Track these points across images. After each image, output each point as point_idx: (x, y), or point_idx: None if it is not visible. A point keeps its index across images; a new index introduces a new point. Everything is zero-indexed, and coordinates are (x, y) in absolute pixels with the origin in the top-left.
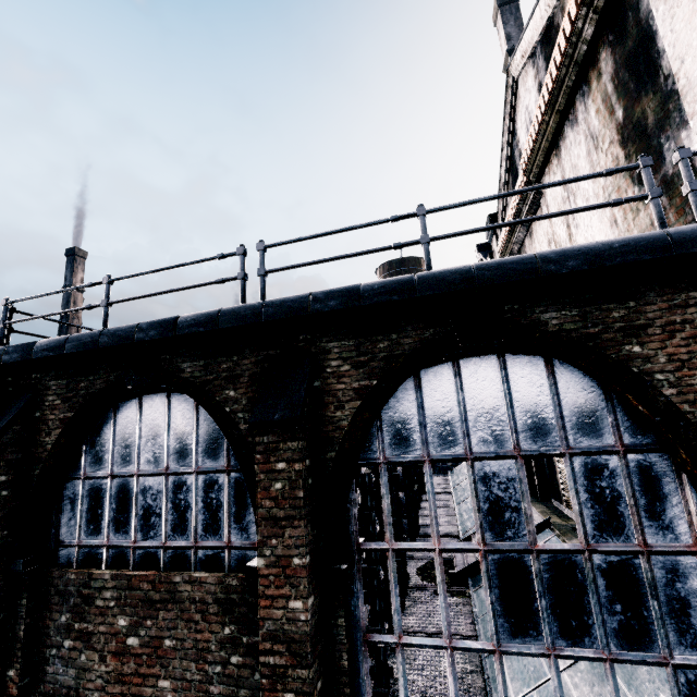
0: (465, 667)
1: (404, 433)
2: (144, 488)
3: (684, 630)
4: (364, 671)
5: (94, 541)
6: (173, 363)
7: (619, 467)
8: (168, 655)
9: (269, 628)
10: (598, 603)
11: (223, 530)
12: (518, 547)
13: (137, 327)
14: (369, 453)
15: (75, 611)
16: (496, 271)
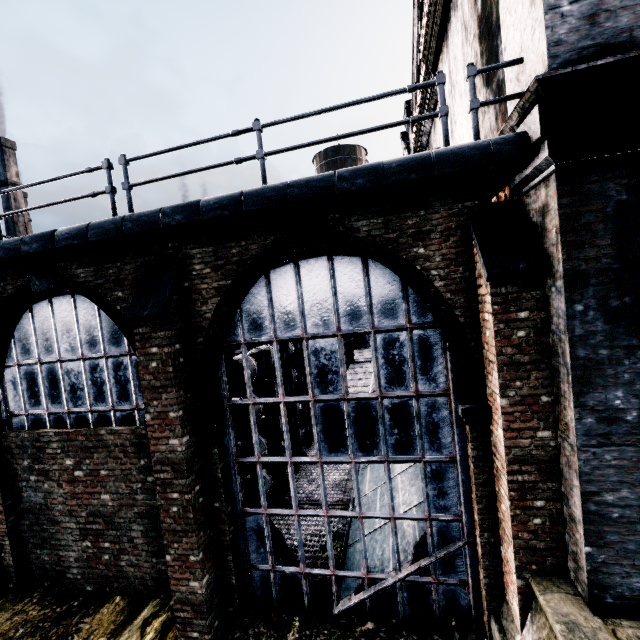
0: (344, 477)
1: (258, 321)
2: (67, 370)
3: (434, 441)
4: (236, 479)
5: (37, 411)
6: (68, 269)
7: (406, 340)
8: (104, 480)
9: (158, 457)
10: (384, 429)
11: (132, 398)
12: (336, 397)
13: (22, 240)
14: (234, 337)
15: (33, 458)
16: (303, 189)
